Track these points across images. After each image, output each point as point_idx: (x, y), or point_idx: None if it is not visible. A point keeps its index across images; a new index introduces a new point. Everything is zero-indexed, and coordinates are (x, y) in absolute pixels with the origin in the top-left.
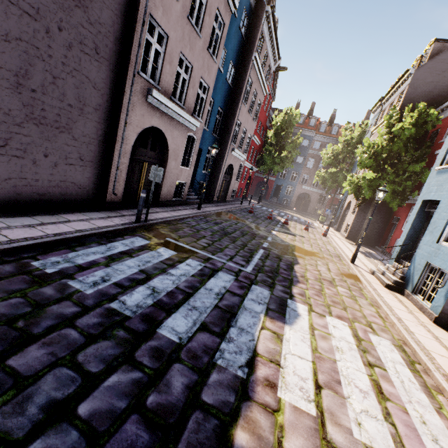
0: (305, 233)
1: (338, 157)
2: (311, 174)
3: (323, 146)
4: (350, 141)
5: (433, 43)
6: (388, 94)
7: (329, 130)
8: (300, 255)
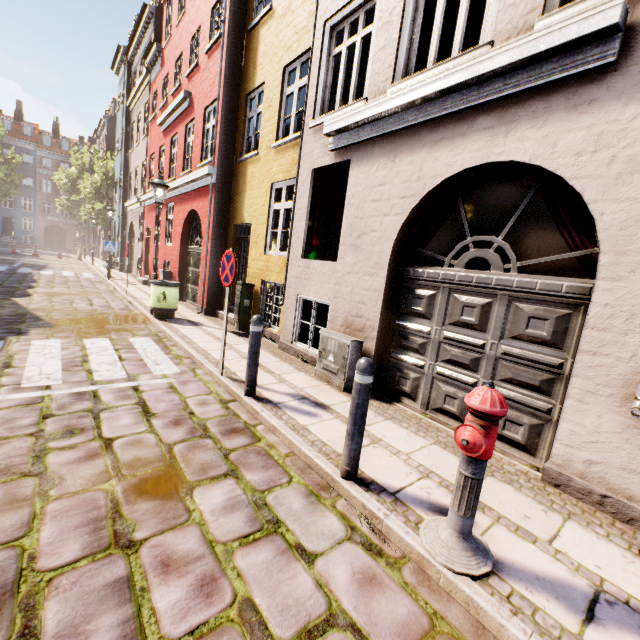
0: (59, 259)
1: (77, 183)
2: (55, 201)
3: (58, 165)
4: (84, 167)
5: (114, 100)
6: (99, 130)
7: (58, 144)
8: (52, 264)
